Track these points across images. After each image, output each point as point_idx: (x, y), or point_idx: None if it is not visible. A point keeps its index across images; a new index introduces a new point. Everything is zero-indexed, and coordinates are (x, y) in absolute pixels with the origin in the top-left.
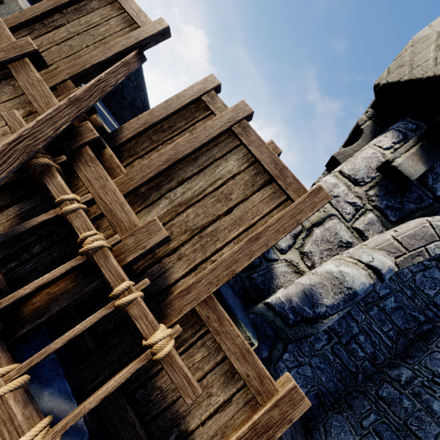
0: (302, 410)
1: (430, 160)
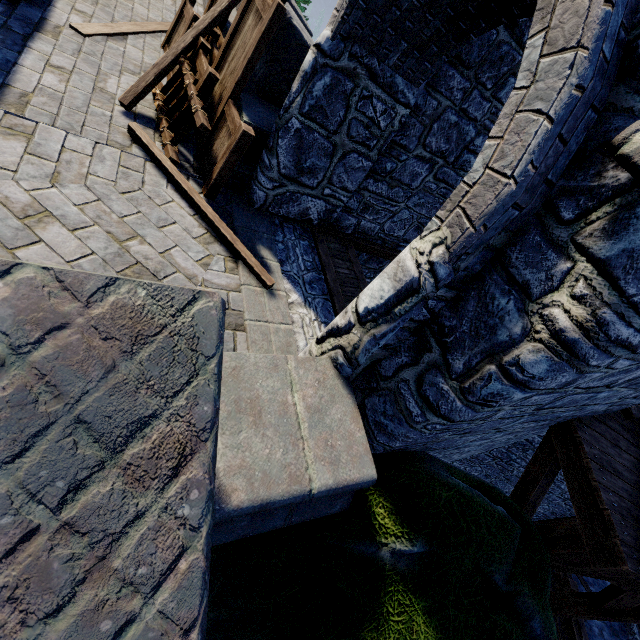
0: (241, 133)
1: None
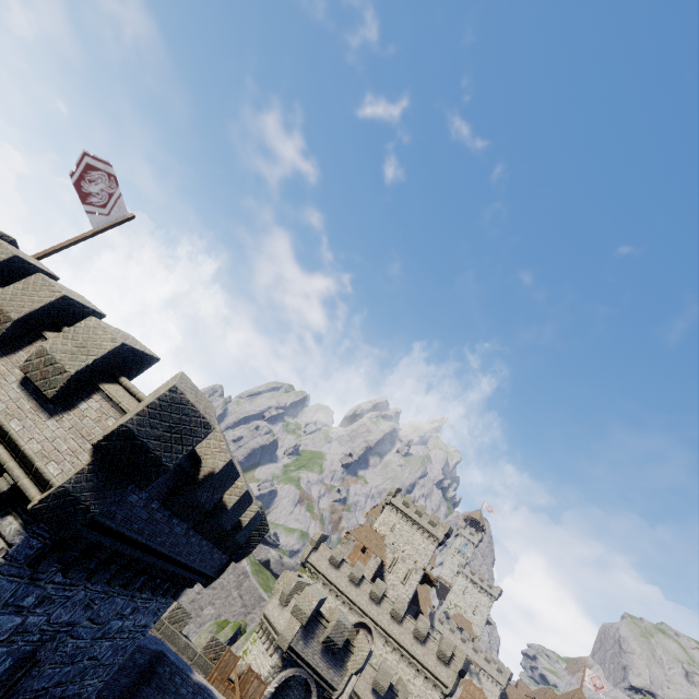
0: None
1: (283, 661)
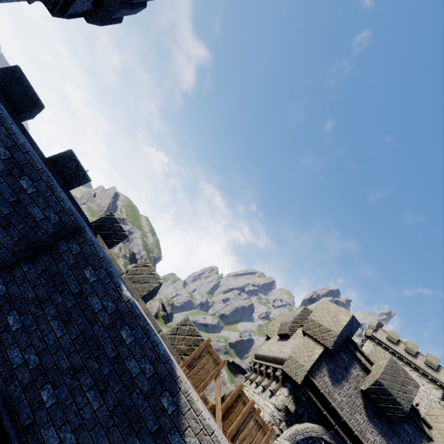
0: None
1: (296, 404)
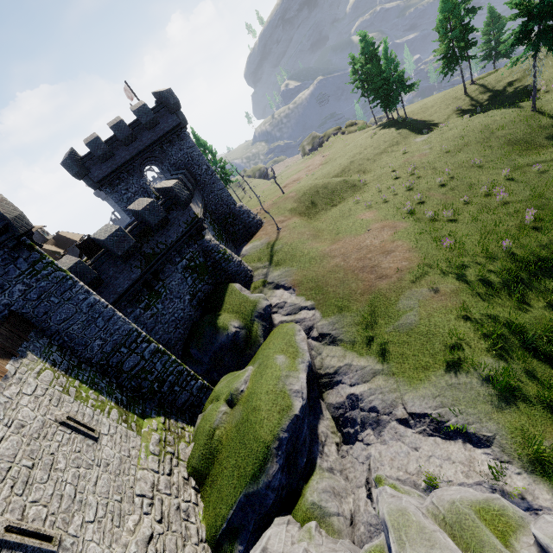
0: None
1: None
